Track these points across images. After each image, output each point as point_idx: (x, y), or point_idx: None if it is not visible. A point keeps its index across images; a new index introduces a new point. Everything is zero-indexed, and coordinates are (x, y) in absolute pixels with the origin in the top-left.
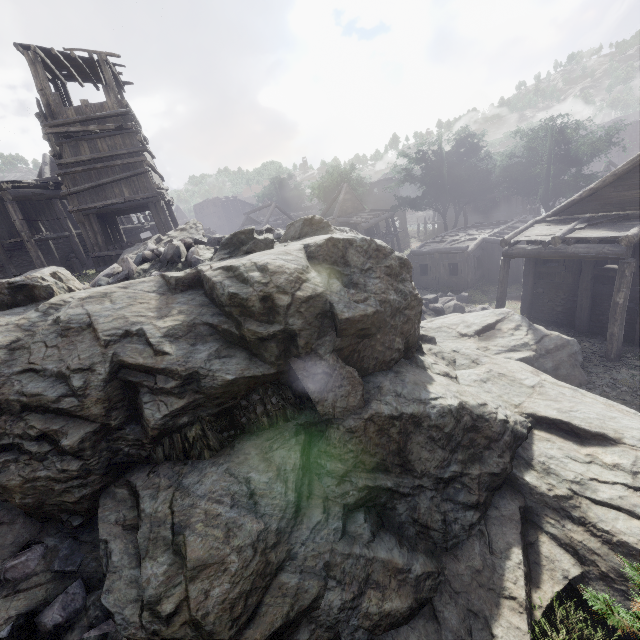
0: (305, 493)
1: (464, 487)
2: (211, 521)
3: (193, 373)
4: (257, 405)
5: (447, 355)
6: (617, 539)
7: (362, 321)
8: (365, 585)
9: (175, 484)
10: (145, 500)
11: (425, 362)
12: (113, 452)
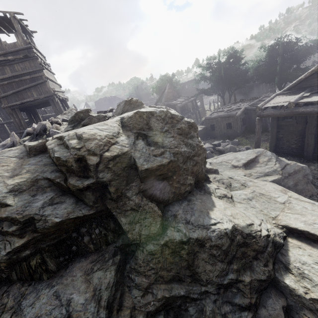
0: (116, 307)
1: (239, 291)
2: None
3: (30, 218)
4: (85, 235)
5: (225, 181)
6: None
7: (159, 169)
8: None
9: (16, 305)
10: None
11: (210, 188)
12: None
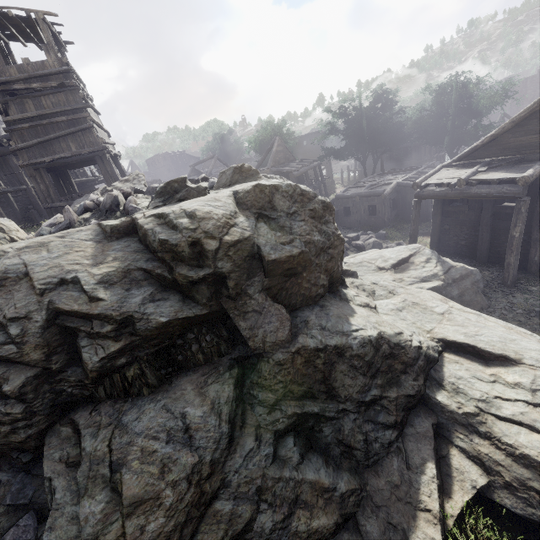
0: (238, 423)
1: (383, 409)
2: (147, 458)
3: (128, 317)
4: (192, 343)
5: (367, 287)
6: (519, 452)
7: (288, 261)
8: (294, 505)
9: (115, 422)
10: (86, 439)
11: (348, 295)
12: (56, 393)
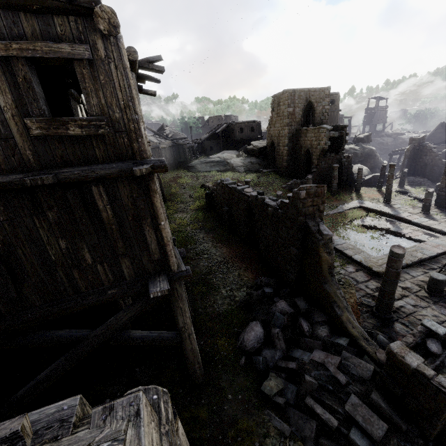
0: None
1: None
2: None
3: None
4: None
5: None
6: None
7: None
8: None
9: None
10: None
11: None
12: None
